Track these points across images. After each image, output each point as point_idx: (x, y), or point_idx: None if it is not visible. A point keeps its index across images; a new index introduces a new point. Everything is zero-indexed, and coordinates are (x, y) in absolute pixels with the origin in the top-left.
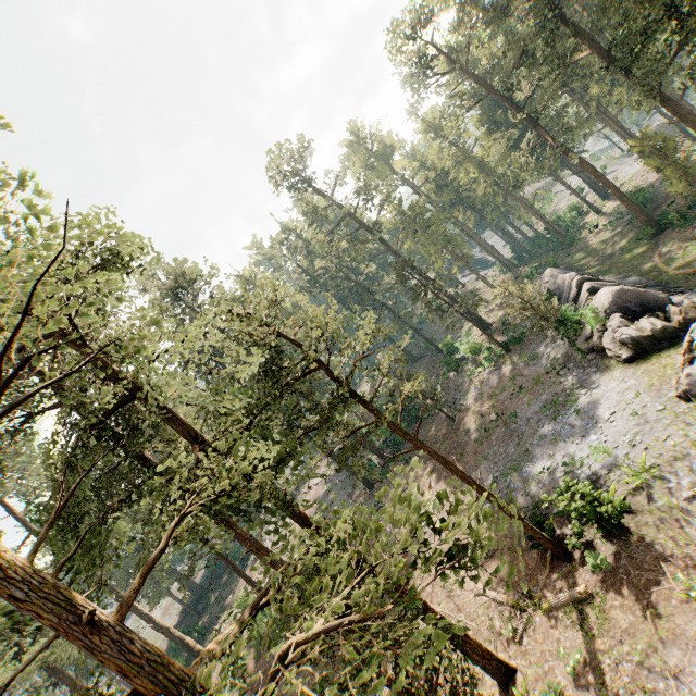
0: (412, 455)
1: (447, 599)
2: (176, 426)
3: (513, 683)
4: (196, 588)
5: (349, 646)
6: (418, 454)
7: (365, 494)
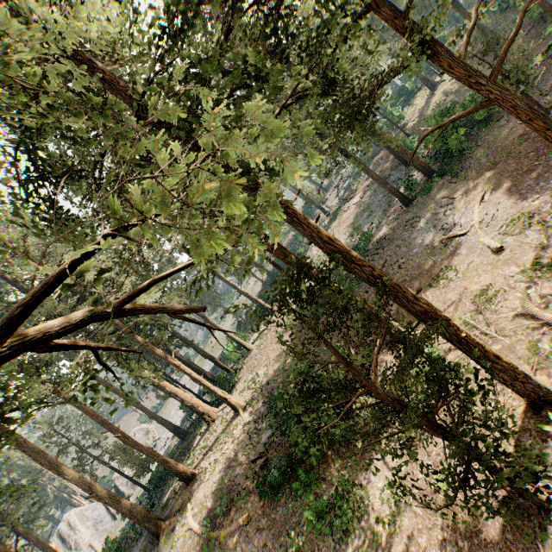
0: (466, 167)
1: (475, 311)
2: (122, 97)
3: (550, 409)
4: (269, 273)
5: (333, 352)
6: (474, 165)
7: (401, 210)
